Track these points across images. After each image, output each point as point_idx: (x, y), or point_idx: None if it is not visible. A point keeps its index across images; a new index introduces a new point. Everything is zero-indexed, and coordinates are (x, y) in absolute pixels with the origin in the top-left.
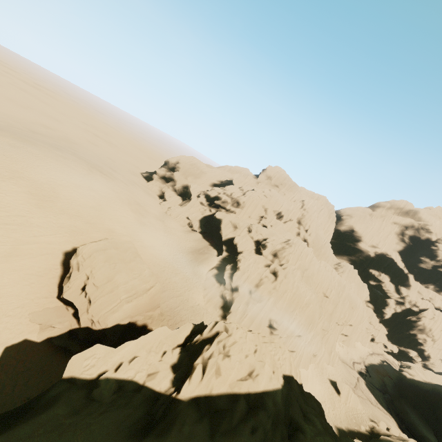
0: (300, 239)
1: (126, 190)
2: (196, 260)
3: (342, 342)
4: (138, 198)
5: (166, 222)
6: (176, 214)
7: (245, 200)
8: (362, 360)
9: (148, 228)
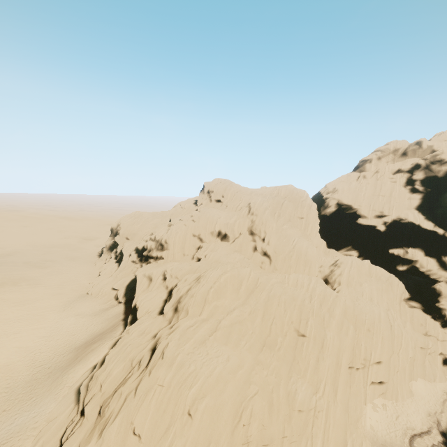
0: (258, 254)
1: (10, 291)
2: (73, 360)
3: (382, 397)
4: (34, 294)
5: (68, 310)
6: (97, 290)
7: (166, 237)
8: (433, 421)
9: (4, 339)
